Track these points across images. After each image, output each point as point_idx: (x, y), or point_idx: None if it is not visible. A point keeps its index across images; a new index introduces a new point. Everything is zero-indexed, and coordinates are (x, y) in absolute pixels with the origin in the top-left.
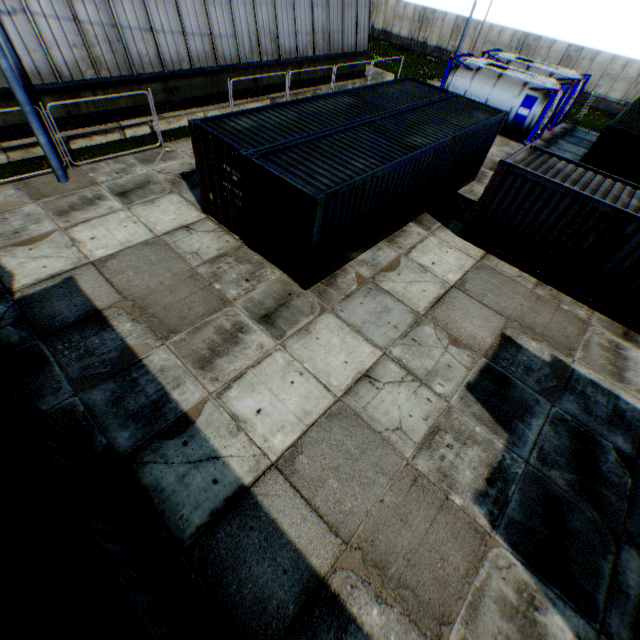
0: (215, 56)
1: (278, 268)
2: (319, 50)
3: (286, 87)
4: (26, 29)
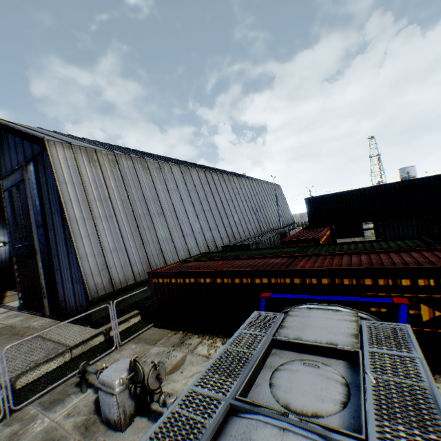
0: (278, 226)
1: (352, 238)
2: (288, 223)
3: (296, 227)
4: (261, 224)
